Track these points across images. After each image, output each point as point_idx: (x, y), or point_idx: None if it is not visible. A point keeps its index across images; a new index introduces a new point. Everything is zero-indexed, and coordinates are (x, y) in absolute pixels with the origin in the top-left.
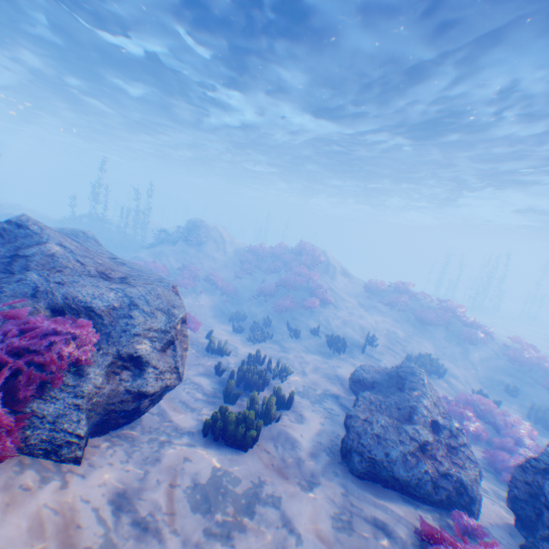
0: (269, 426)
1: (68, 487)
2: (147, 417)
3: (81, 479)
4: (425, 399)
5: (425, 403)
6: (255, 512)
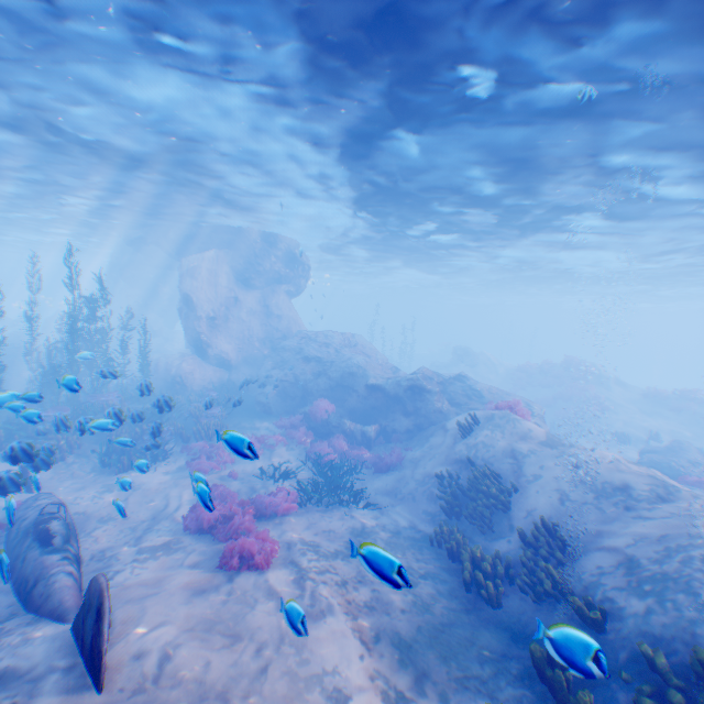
0: None
1: None
2: None
3: None
4: (687, 453)
5: (687, 454)
6: None
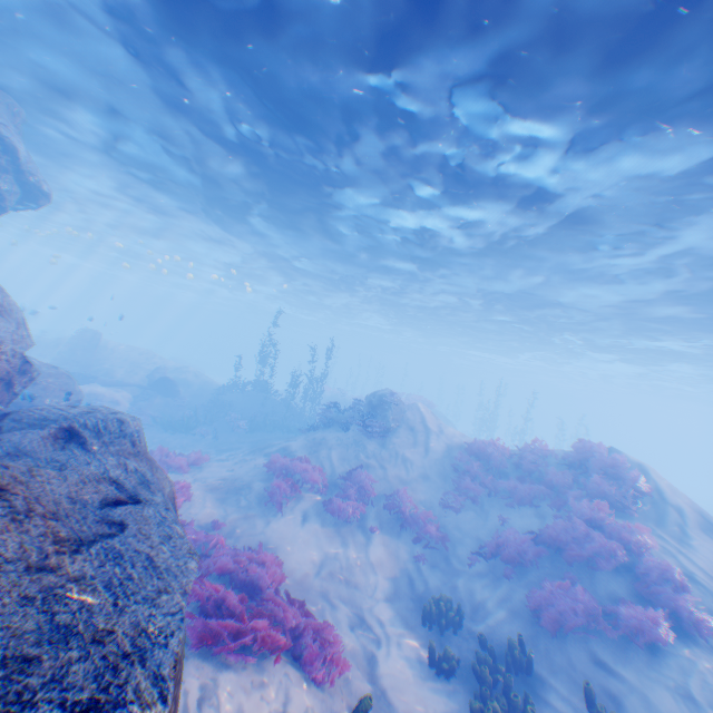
0: None
1: None
2: None
3: None
4: None
5: None
6: None
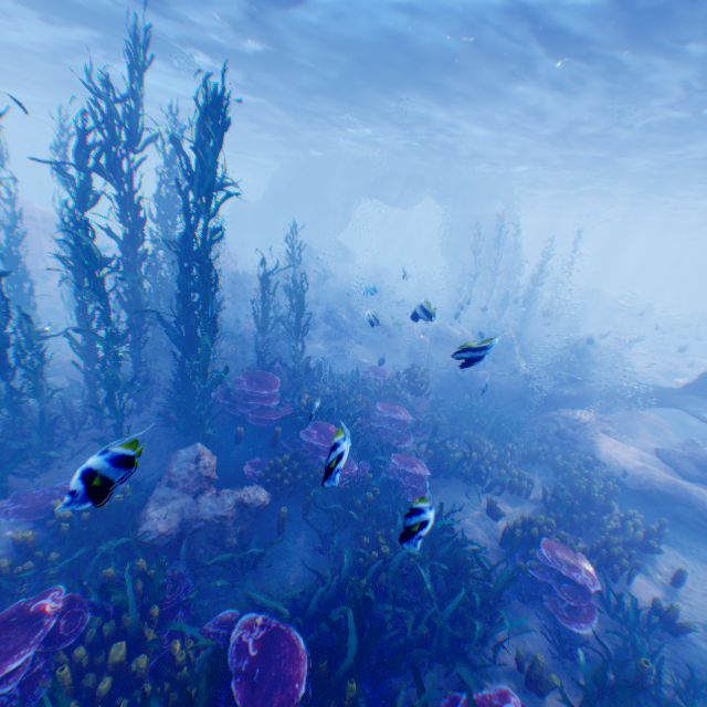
0: None
1: None
2: None
3: None
4: None
5: None
6: None
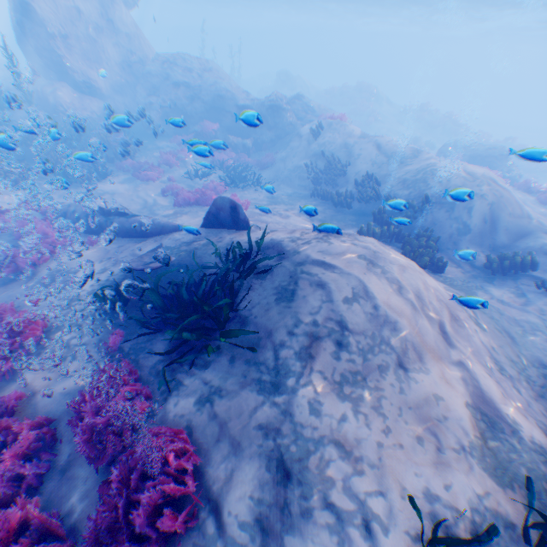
0: None
1: None
2: None
3: None
4: (419, 144)
5: (418, 144)
6: None
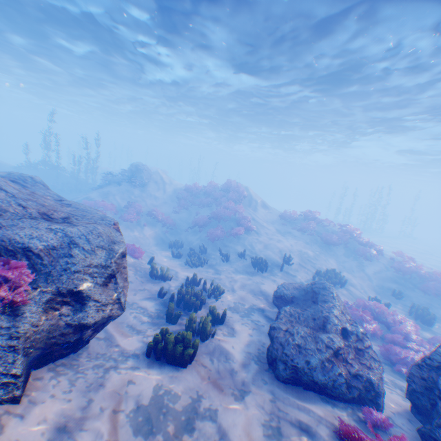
0: (206, 342)
1: (2, 433)
2: (94, 343)
3: (19, 421)
4: (335, 310)
5: (335, 313)
6: (194, 428)
